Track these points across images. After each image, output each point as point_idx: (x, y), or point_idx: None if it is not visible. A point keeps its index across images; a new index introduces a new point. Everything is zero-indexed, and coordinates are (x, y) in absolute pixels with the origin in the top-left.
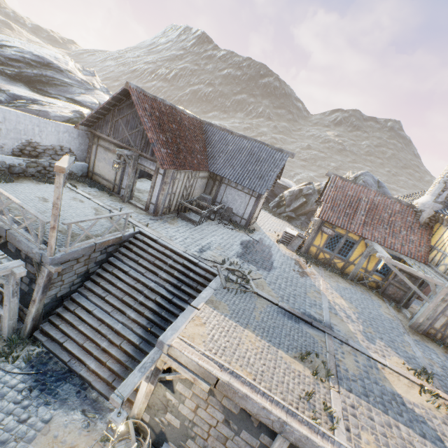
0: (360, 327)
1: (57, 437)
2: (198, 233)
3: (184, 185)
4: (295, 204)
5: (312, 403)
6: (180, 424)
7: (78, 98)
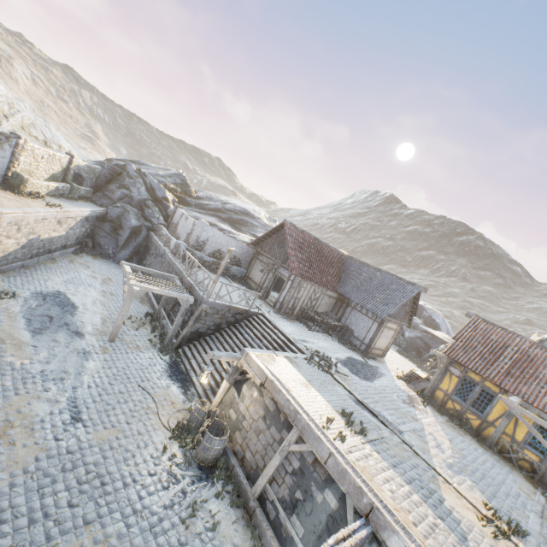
0: (447, 459)
1: (169, 394)
2: (308, 334)
3: (309, 296)
4: None
5: (330, 427)
6: (236, 418)
7: (258, 234)
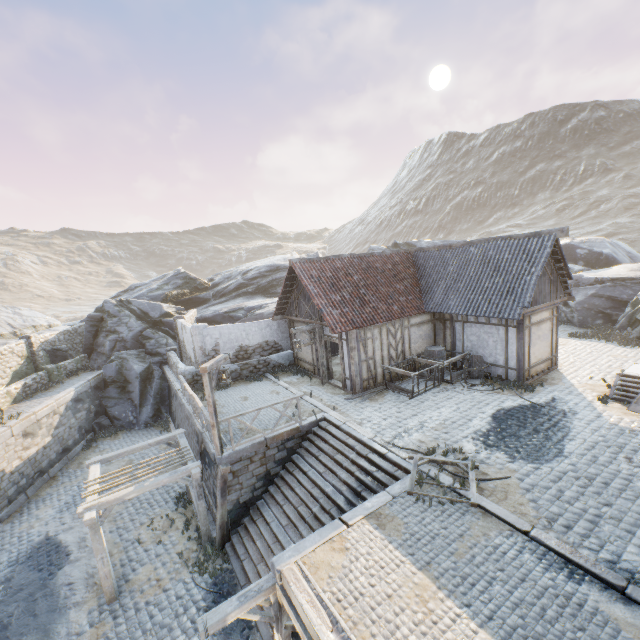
0: None
1: None
2: (411, 408)
3: (386, 344)
4: None
5: None
6: None
7: None
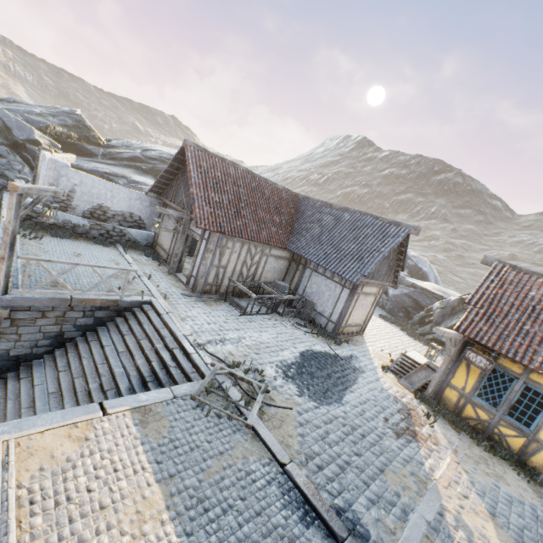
0: None
1: None
2: (238, 323)
3: (243, 261)
4: (450, 321)
5: None
6: None
7: None
